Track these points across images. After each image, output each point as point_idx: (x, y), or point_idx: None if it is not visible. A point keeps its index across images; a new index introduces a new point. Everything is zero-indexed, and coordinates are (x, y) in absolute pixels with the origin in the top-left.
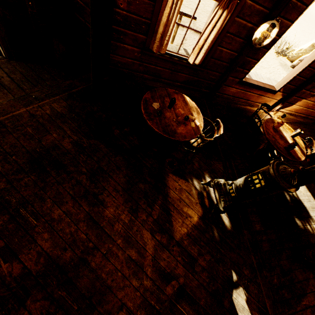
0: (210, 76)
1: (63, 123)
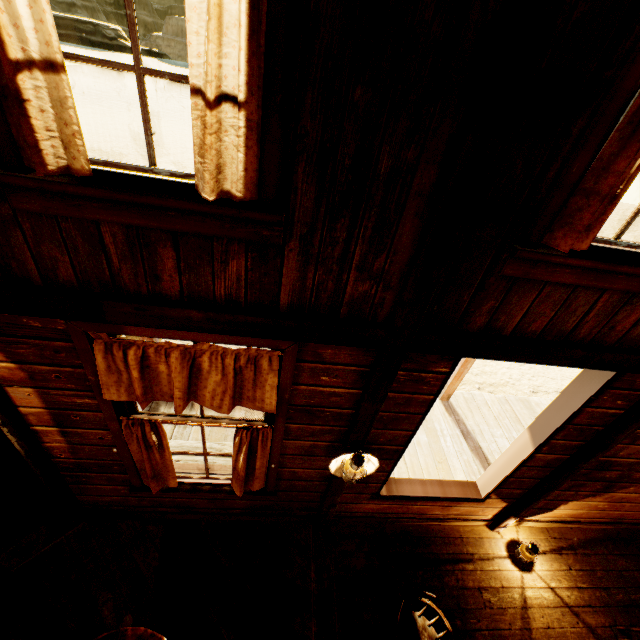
0: (300, 496)
1: None
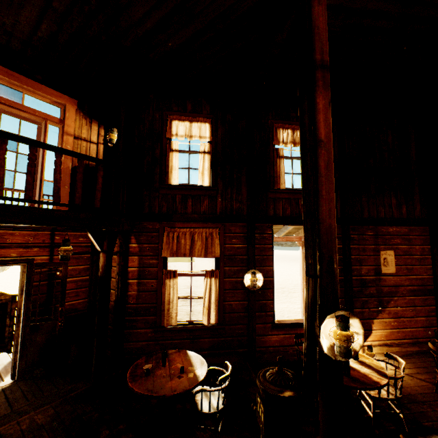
0: (236, 331)
1: (34, 437)
